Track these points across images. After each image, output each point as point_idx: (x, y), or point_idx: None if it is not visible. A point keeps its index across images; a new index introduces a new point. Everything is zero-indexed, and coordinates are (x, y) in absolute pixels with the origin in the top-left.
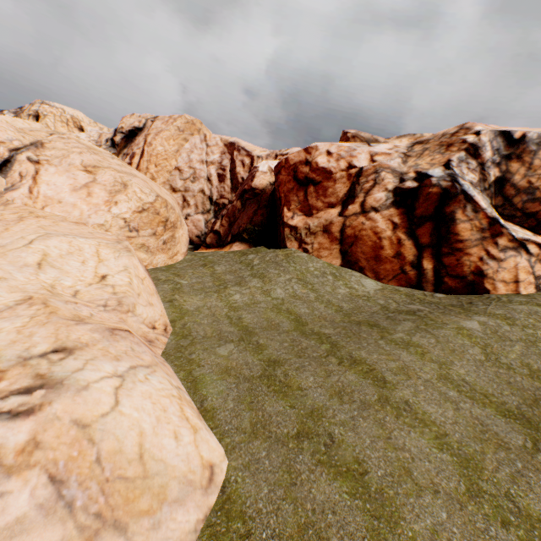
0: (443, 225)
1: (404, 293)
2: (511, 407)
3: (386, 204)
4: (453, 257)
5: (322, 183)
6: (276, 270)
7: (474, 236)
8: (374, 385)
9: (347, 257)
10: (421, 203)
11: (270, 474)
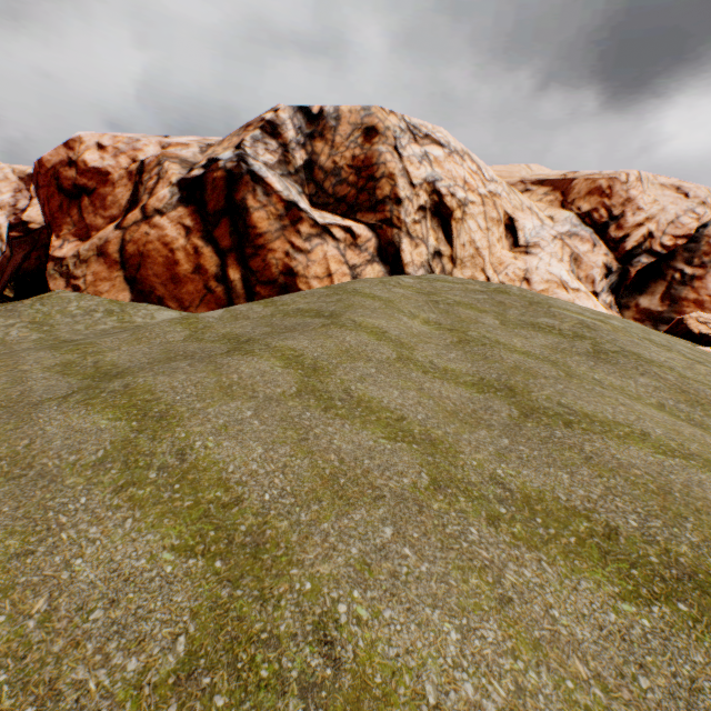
0: (239, 218)
1: None
2: (121, 368)
3: (173, 203)
4: (259, 258)
5: (98, 189)
6: None
7: (274, 226)
8: None
9: (139, 286)
10: (211, 194)
11: None
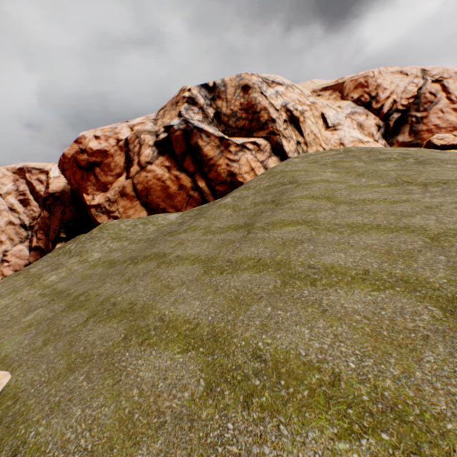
0: (196, 153)
1: (196, 209)
2: (241, 224)
3: (155, 156)
4: (213, 171)
5: (103, 161)
6: (92, 242)
7: (216, 152)
8: (156, 261)
9: (150, 206)
10: (176, 145)
11: (52, 356)
